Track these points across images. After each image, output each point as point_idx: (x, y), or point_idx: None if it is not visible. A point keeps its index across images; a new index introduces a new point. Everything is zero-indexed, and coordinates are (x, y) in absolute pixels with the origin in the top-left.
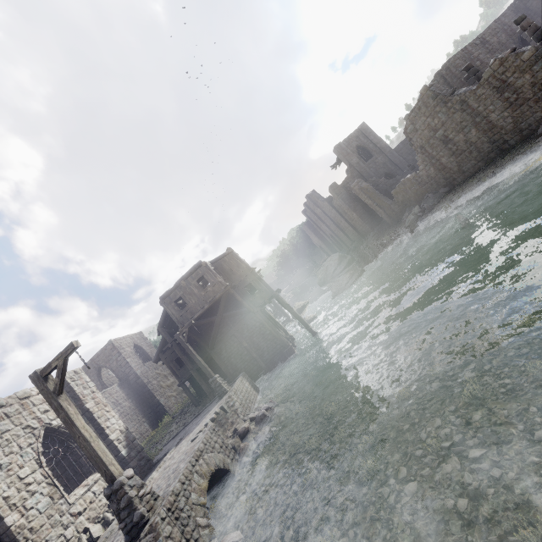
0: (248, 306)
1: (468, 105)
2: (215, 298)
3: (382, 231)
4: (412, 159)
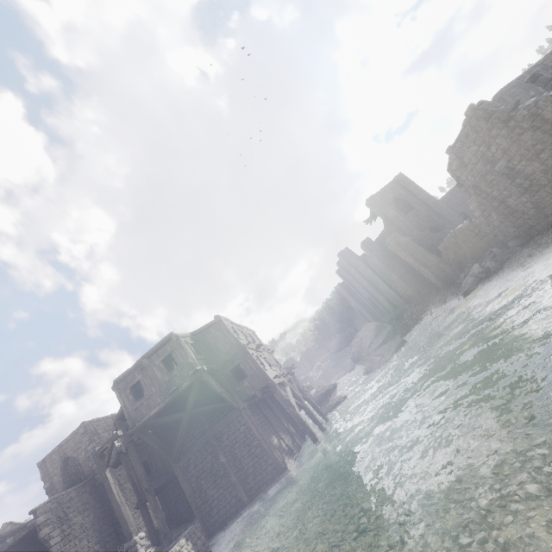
0: (230, 400)
1: (544, 119)
2: (181, 387)
3: (430, 296)
4: (463, 210)
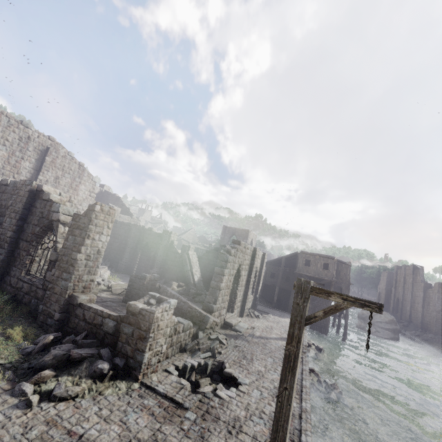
0: None
1: None
2: (324, 278)
3: (441, 342)
4: None
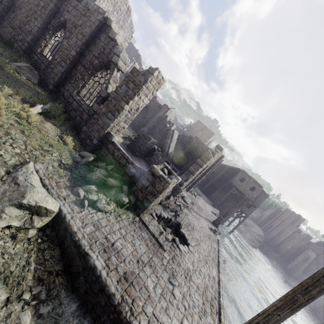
0: (241, 206)
1: None
2: (246, 194)
3: (280, 262)
4: None
